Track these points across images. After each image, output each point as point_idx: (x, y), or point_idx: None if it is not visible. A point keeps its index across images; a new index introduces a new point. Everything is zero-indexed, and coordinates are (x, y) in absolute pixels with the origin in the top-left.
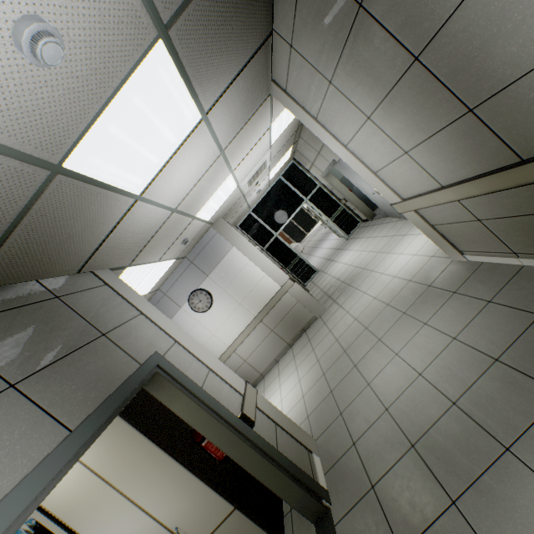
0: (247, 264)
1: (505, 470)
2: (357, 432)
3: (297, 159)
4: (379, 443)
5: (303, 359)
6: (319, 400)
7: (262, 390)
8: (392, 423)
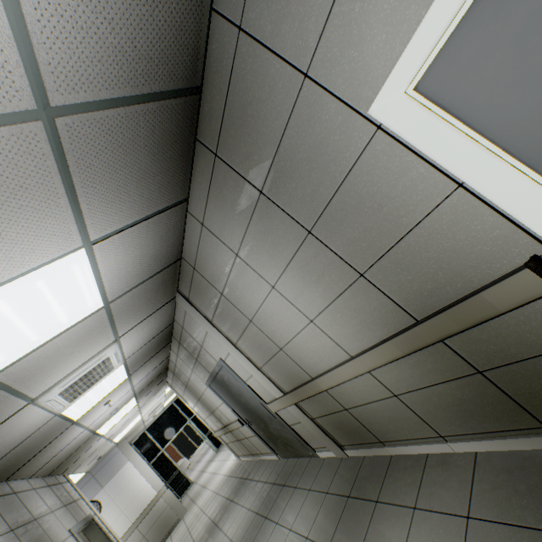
0: (136, 474)
1: (213, 530)
2: None
3: None
4: None
5: None
6: None
7: None
8: None
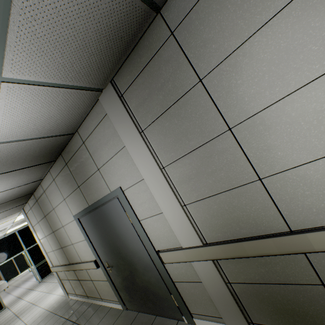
0: None
1: None
2: None
3: None
4: None
5: None
6: None
7: None
8: None
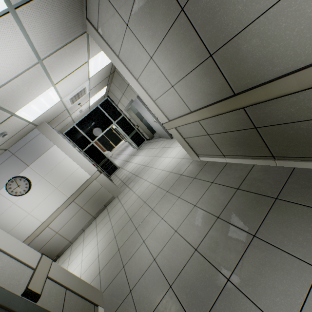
0: (65, 158)
1: (228, 296)
2: (134, 281)
3: (110, 97)
4: (148, 288)
5: (102, 227)
6: (109, 258)
7: (69, 254)
8: (158, 270)
